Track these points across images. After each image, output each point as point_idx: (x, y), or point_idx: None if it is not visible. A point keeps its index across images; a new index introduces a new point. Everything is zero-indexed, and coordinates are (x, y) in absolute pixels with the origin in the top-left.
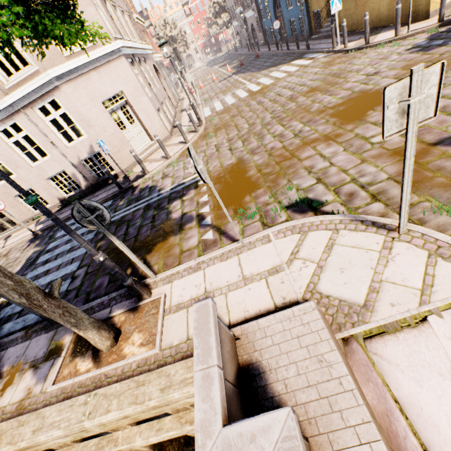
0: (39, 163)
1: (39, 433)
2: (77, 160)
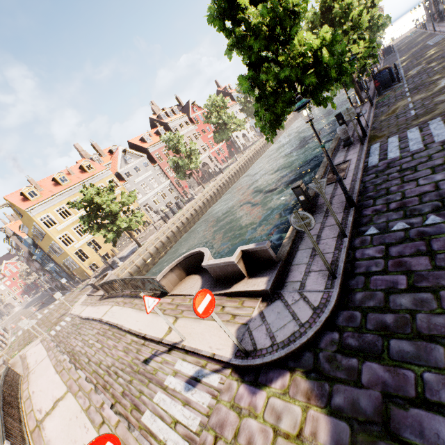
0: None
1: None
2: None
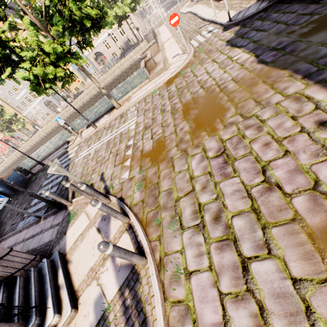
0: (116, 43)
1: (136, 48)
2: (124, 41)
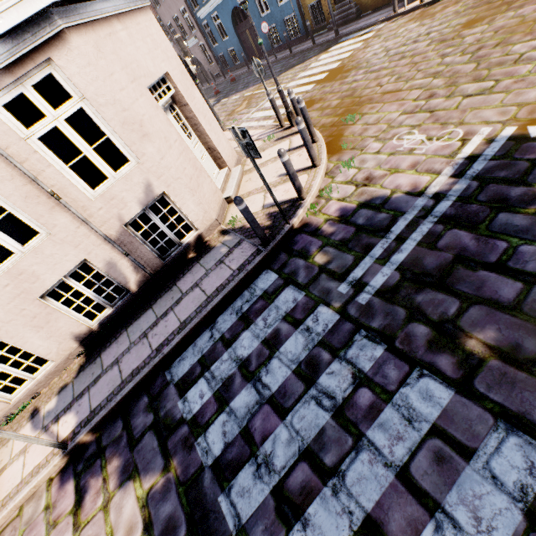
0: (13, 261)
1: None
2: (117, 226)
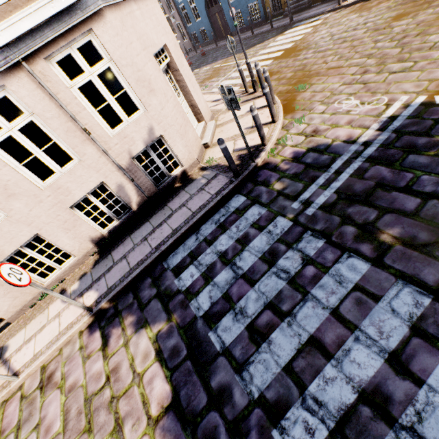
0: (54, 178)
1: None
2: (127, 158)
